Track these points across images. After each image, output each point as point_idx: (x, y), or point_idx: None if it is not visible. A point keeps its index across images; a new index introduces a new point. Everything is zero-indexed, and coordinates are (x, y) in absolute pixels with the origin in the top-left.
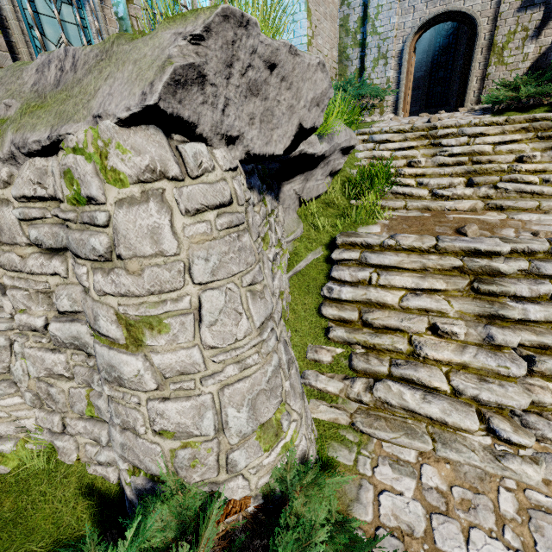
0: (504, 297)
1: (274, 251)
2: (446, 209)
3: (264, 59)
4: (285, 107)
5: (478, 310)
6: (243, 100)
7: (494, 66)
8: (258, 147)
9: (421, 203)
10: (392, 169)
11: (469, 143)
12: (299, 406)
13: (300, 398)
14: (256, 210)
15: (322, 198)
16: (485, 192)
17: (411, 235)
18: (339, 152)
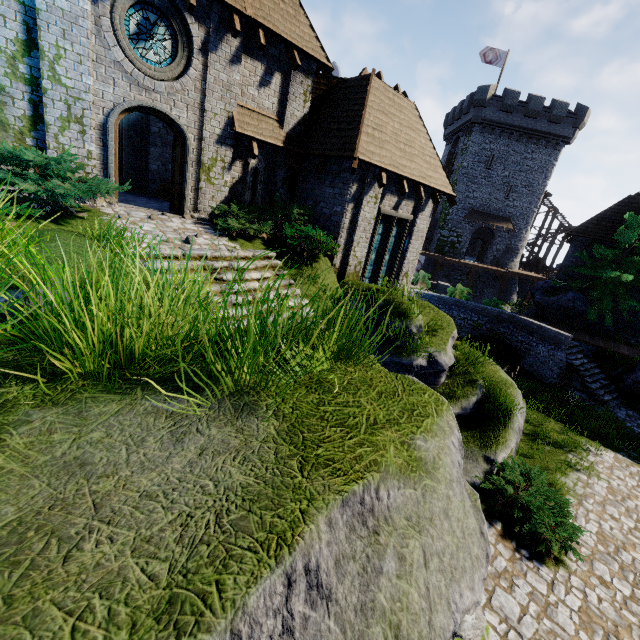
0: None
1: None
2: None
3: None
4: None
5: None
6: None
7: (205, 182)
8: None
9: None
10: None
11: (242, 278)
12: None
13: None
14: None
15: None
16: None
17: None
18: None
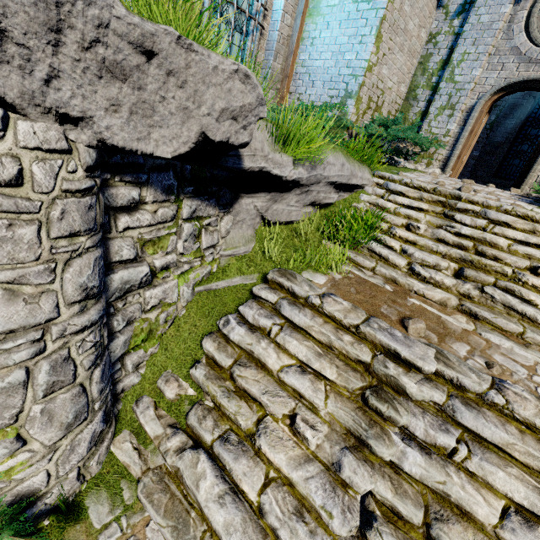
0: (393, 425)
1: (172, 258)
2: (413, 290)
3: (130, 40)
4: (175, 106)
5: (351, 424)
6: (94, 79)
7: None
8: (122, 139)
9: (390, 272)
10: (385, 224)
11: (486, 229)
12: (52, 437)
13: (60, 429)
14: (148, 209)
15: (294, 226)
16: (467, 290)
17: (346, 302)
18: (329, 185)
